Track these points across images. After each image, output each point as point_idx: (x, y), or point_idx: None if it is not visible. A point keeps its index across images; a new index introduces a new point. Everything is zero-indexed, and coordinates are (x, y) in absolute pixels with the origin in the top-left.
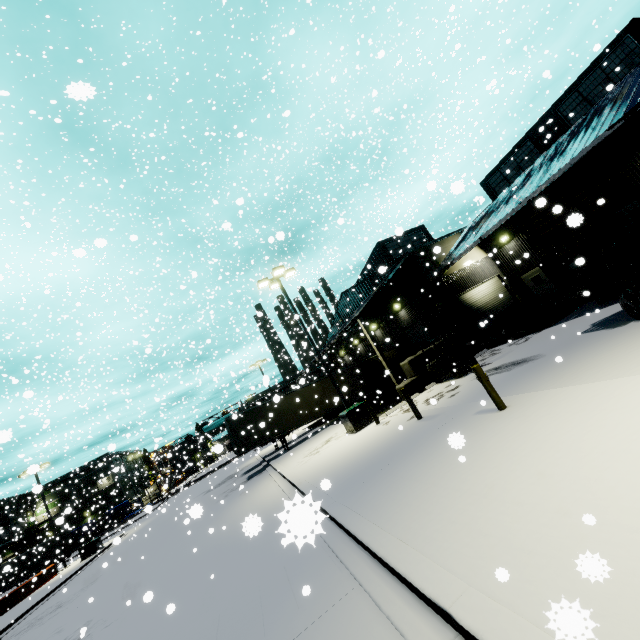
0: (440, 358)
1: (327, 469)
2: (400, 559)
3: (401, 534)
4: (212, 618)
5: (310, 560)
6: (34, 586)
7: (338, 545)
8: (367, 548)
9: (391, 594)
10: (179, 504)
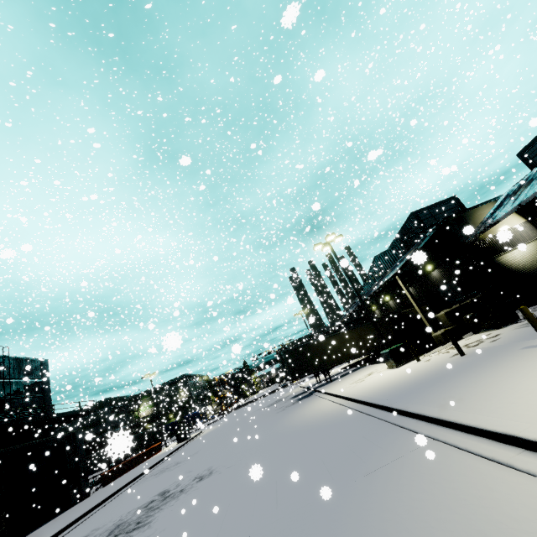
0: (477, 311)
1: (378, 388)
2: (470, 419)
3: (466, 410)
4: (315, 459)
5: (385, 432)
6: (150, 454)
7: (408, 423)
8: (437, 420)
9: (465, 439)
10: (240, 416)
